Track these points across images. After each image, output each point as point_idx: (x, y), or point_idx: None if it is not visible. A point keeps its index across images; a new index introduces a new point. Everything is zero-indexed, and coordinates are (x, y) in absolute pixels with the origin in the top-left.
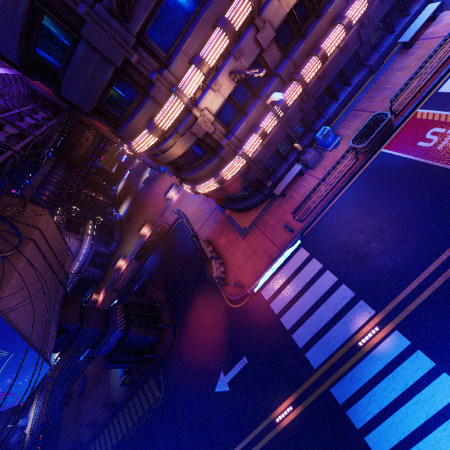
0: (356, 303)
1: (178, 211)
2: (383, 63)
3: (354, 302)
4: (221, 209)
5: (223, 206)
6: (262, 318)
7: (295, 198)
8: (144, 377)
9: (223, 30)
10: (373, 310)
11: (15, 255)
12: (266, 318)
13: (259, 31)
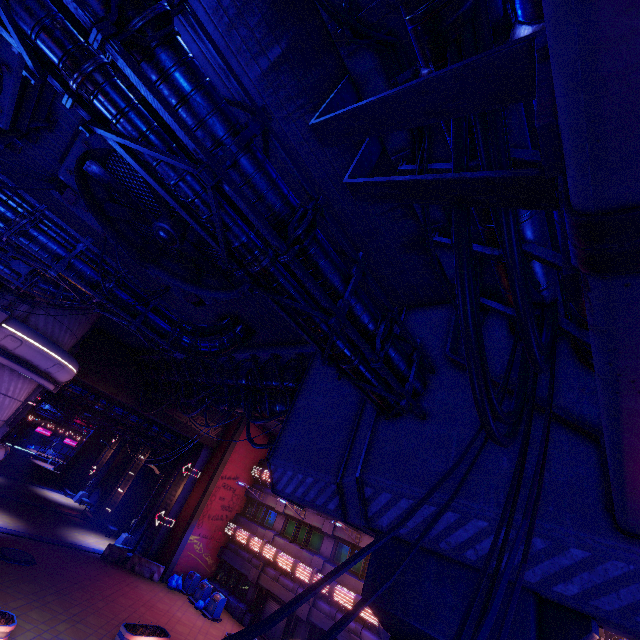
0: None
1: None
2: None
3: None
4: None
5: None
6: None
7: None
8: None
9: None
10: None
11: None
12: None
13: None
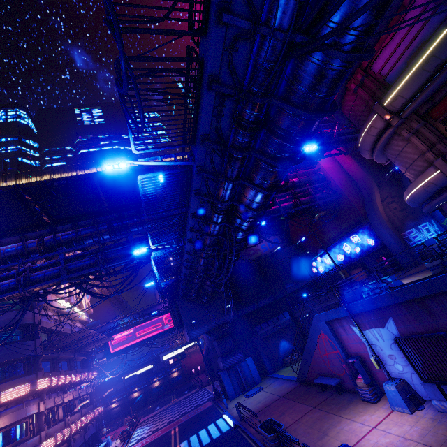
0: None
1: None
2: None
3: None
4: None
5: None
6: None
7: None
8: None
9: (65, 377)
10: None
11: None
12: None
13: (65, 393)
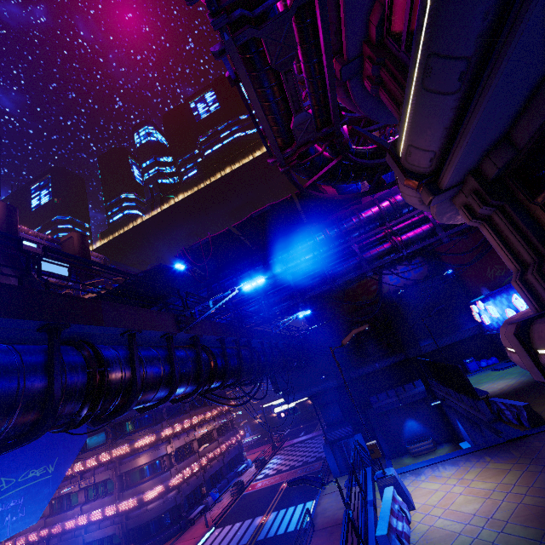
0: (255, 519)
1: None
2: (232, 480)
3: (254, 519)
4: None
5: None
6: None
7: (203, 520)
8: None
9: (190, 420)
10: (262, 515)
11: None
12: None
13: (196, 431)
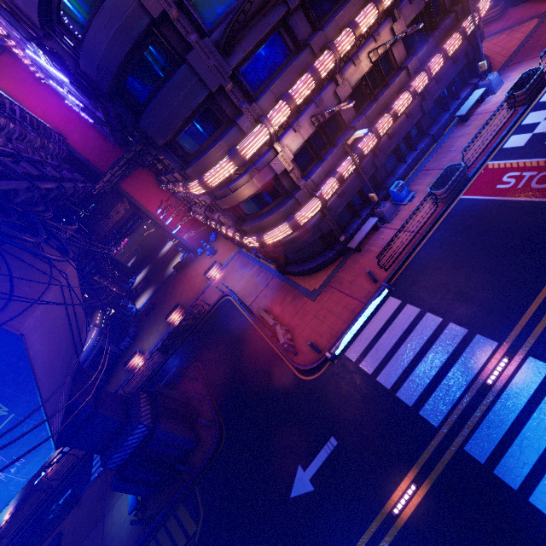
0: (472, 339)
1: (225, 285)
2: (443, 134)
3: (469, 339)
4: (281, 276)
5: (285, 271)
6: (351, 383)
7: (373, 251)
8: (169, 506)
9: (311, 75)
10: (495, 342)
11: (41, 289)
12: (356, 382)
13: (339, 85)
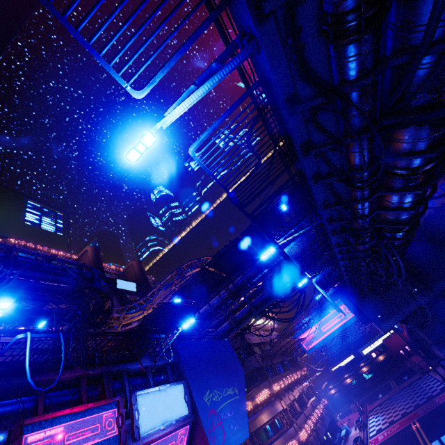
0: None
1: None
2: None
3: None
4: None
5: None
6: None
7: None
8: None
9: (286, 378)
10: None
11: None
12: None
13: (293, 391)
